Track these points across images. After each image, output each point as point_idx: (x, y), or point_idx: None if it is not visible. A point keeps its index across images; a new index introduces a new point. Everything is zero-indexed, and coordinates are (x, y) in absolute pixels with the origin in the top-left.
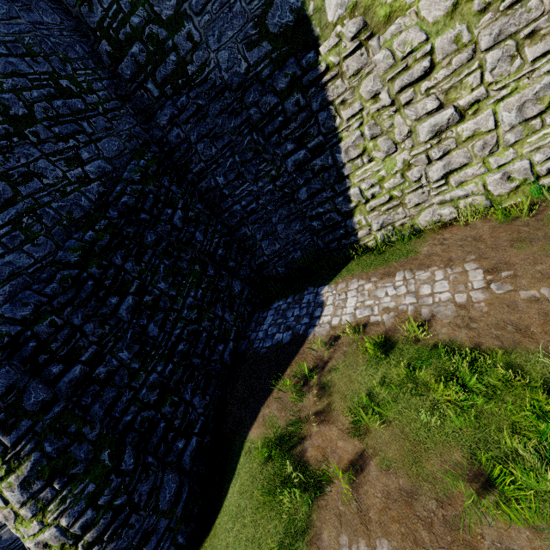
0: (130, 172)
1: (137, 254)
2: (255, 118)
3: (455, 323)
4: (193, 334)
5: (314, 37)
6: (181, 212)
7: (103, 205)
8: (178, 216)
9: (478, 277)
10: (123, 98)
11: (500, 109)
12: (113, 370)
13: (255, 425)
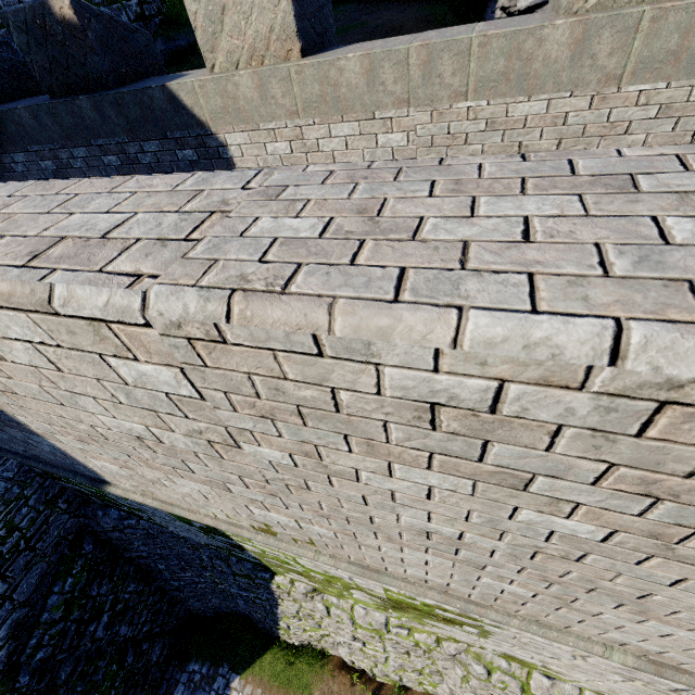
0: (51, 611)
1: None
2: (207, 563)
3: None
4: None
5: (272, 570)
6: (108, 615)
7: (13, 667)
8: (102, 626)
9: None
10: (55, 497)
11: (390, 658)
12: None
13: None
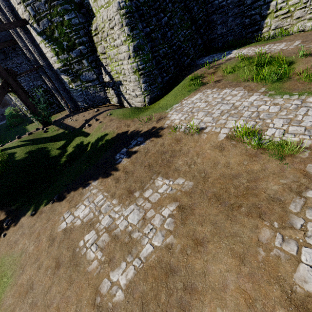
0: None
1: (173, 3)
2: None
3: (276, 53)
4: (179, 46)
5: None
6: None
7: None
8: None
9: (297, 43)
10: None
11: None
12: (155, 38)
13: (190, 75)
